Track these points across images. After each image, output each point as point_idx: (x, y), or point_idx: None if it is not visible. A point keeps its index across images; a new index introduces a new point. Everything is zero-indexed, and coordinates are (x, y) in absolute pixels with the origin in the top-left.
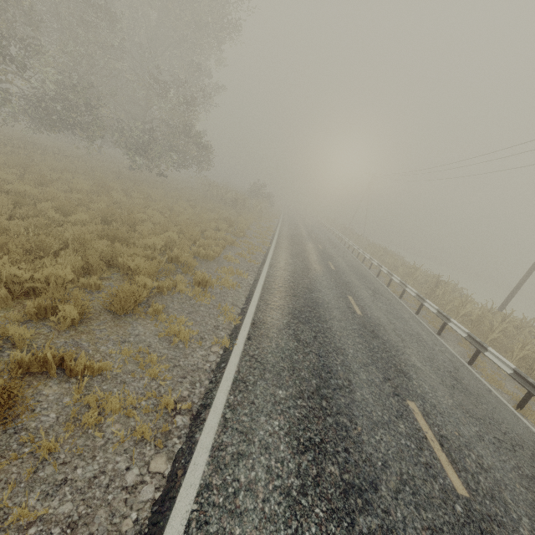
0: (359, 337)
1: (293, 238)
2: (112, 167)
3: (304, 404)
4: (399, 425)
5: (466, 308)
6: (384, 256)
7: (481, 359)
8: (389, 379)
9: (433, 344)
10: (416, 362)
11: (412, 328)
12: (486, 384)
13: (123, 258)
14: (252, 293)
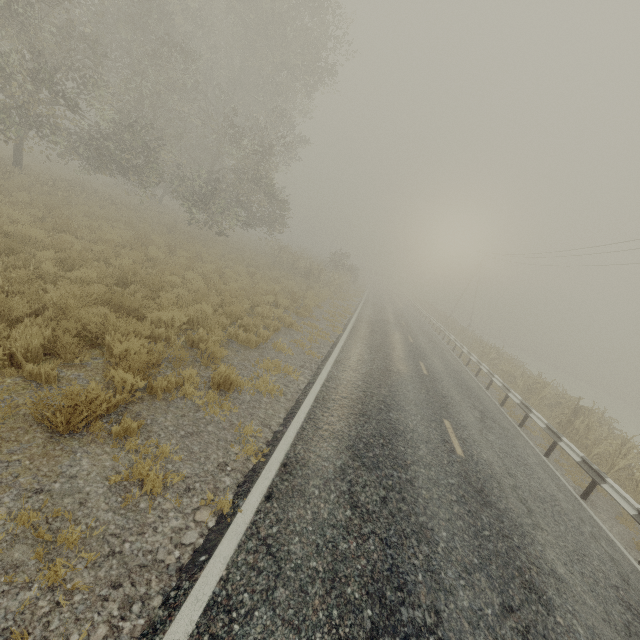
0: (458, 502)
1: (376, 325)
2: (168, 220)
3: None
4: None
5: (626, 457)
6: (496, 359)
7: None
8: (512, 610)
9: (579, 521)
10: (556, 563)
11: (542, 484)
12: None
13: (113, 337)
14: (297, 406)
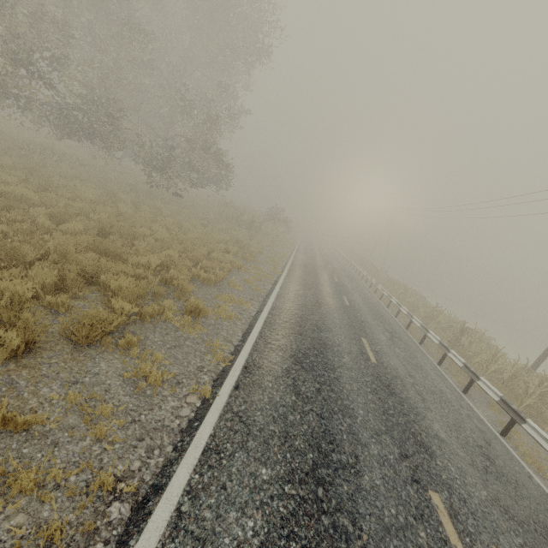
0: (371, 392)
1: (308, 267)
2: (129, 180)
3: (293, 492)
4: (418, 533)
5: (496, 363)
6: (403, 294)
7: (515, 428)
8: (407, 456)
9: (459, 406)
10: (440, 431)
11: (434, 383)
12: (524, 465)
13: (106, 276)
14: (251, 328)
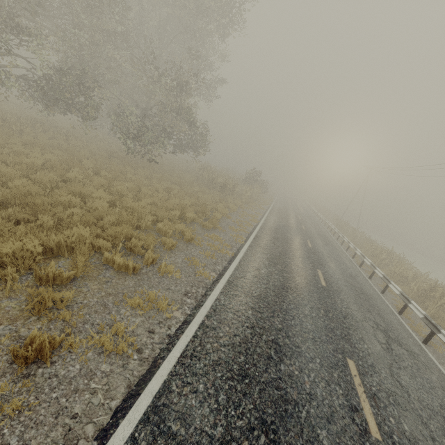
0: None
1: (278, 231)
2: (116, 148)
3: None
4: None
5: None
6: (386, 259)
7: None
8: None
9: None
10: None
11: None
12: None
13: None
14: (147, 377)
